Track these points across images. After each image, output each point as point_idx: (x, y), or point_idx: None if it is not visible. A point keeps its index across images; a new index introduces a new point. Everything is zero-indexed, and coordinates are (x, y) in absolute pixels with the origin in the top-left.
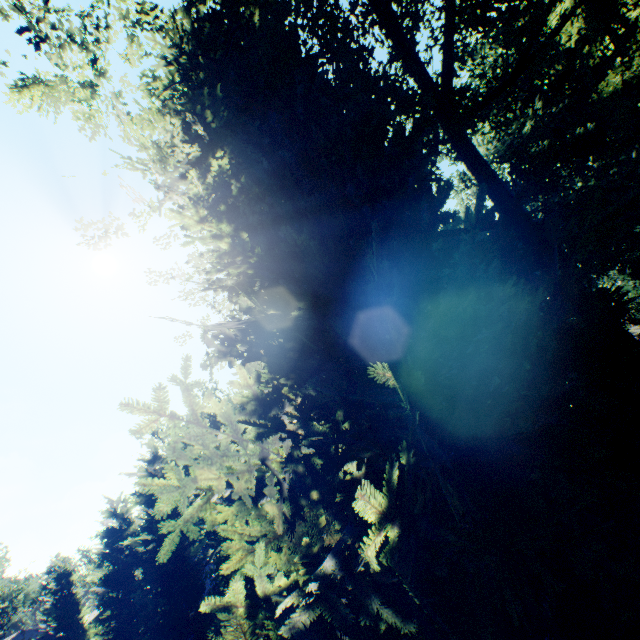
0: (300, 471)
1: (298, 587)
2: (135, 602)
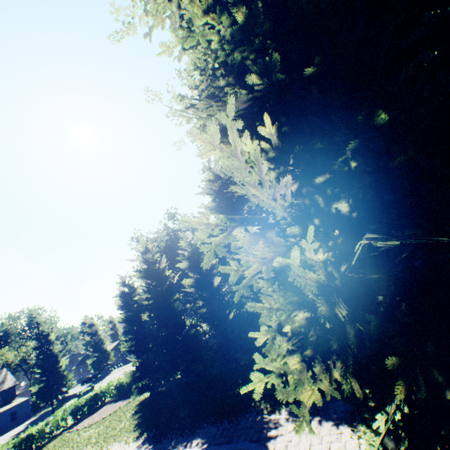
0: (307, 204)
1: (327, 265)
2: (144, 332)
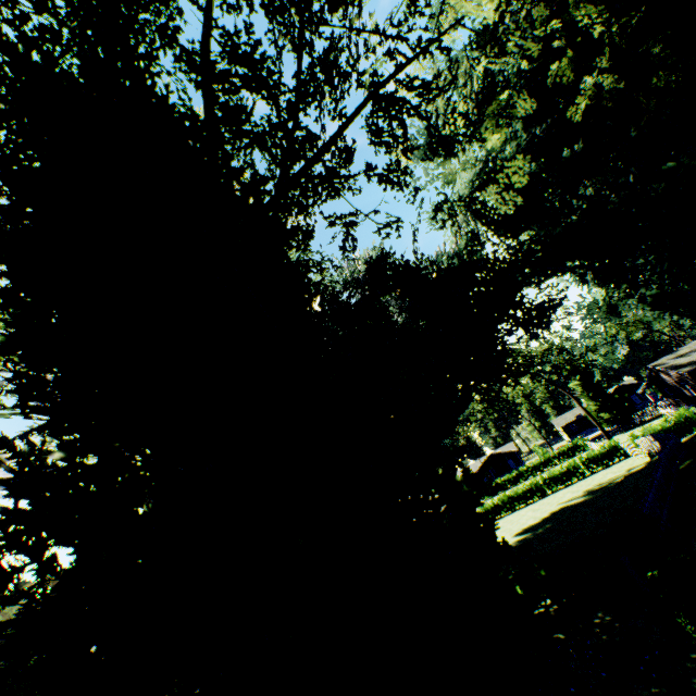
0: None
1: None
2: None
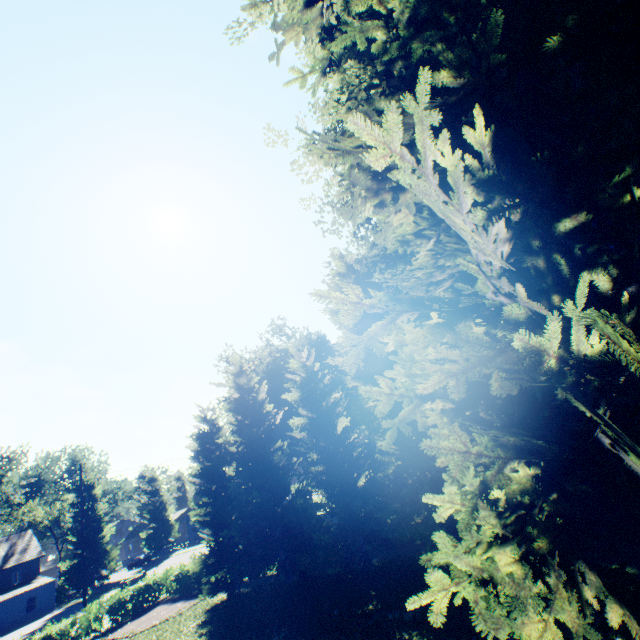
0: (540, 267)
1: None
2: (226, 495)
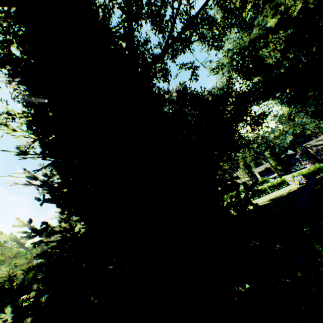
0: None
1: None
2: None
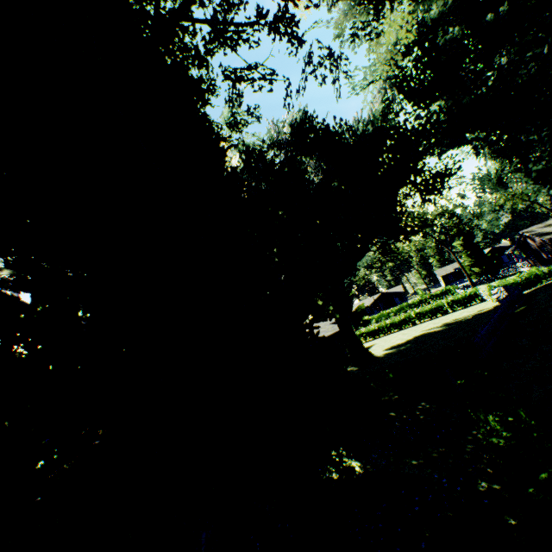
0: None
1: None
2: None
